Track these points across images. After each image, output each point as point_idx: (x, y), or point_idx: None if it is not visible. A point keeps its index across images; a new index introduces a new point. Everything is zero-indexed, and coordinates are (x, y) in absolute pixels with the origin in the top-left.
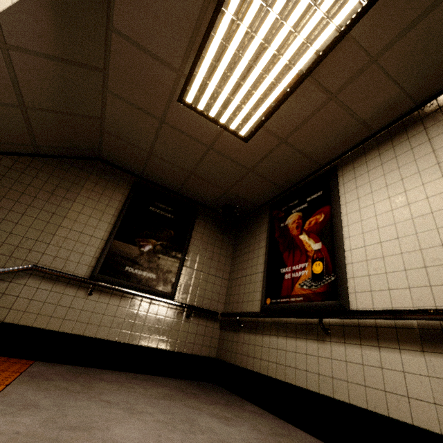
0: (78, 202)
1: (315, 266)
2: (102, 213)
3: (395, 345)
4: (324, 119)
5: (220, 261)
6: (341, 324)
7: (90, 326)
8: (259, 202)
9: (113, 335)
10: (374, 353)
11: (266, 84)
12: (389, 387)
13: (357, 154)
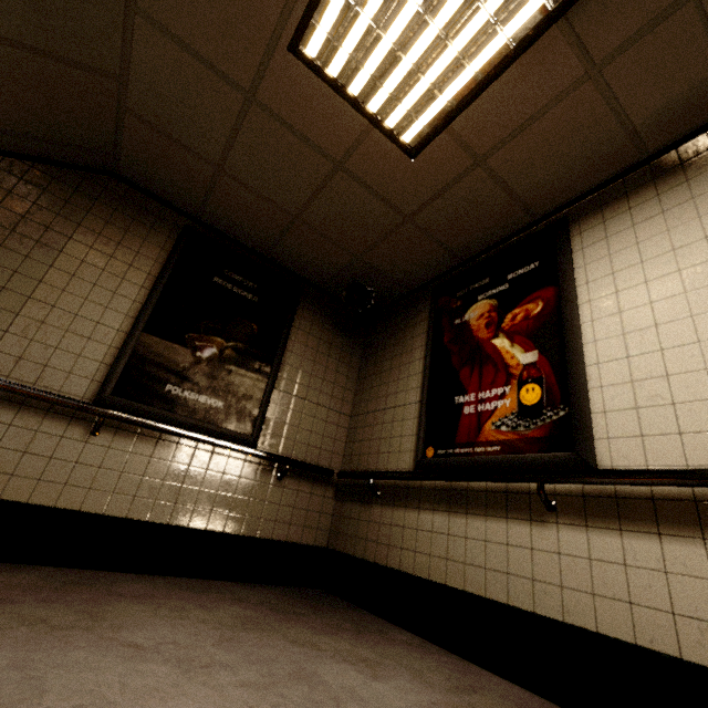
0: (69, 254)
1: (525, 391)
2: (120, 280)
3: (694, 532)
4: (565, 120)
5: (337, 383)
6: (579, 494)
7: (94, 493)
8: (413, 283)
9: (142, 510)
10: (649, 545)
11: (476, 27)
12: (682, 607)
13: (611, 196)
